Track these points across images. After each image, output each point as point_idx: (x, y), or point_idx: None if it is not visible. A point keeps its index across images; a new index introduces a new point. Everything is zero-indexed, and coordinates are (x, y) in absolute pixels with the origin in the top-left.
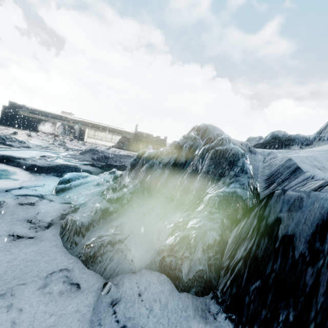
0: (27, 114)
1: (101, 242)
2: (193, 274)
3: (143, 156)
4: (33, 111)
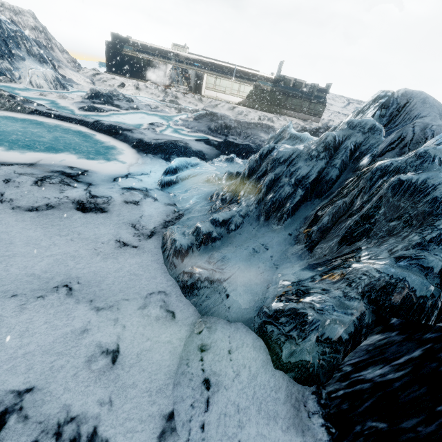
0: (133, 52)
1: (198, 275)
2: (296, 361)
3: (268, 157)
4: (138, 47)
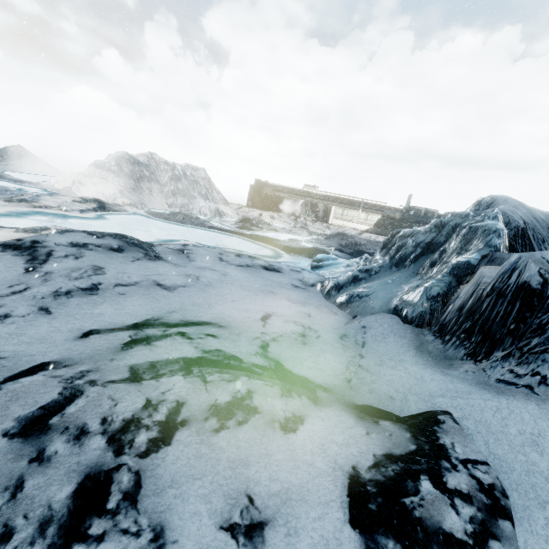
0: (271, 192)
1: (351, 294)
2: (416, 314)
3: (397, 235)
4: (275, 188)
